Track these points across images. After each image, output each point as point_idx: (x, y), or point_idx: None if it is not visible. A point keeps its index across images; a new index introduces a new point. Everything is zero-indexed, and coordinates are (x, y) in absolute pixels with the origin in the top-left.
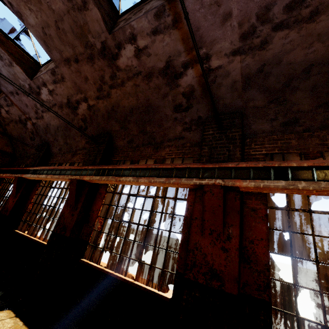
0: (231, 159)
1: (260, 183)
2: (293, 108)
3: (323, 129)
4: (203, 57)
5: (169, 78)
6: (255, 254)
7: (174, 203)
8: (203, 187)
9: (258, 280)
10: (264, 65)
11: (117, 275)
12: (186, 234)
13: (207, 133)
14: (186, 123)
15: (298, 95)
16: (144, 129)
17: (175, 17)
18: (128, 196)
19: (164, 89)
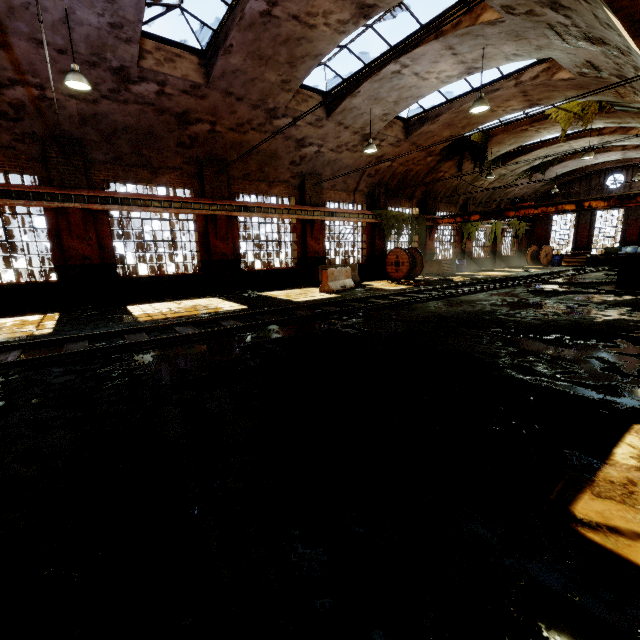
0: (80, 185)
1: (105, 207)
2: (119, 149)
3: (136, 167)
4: (37, 85)
5: None
6: (106, 244)
7: (31, 219)
8: (67, 210)
9: (109, 256)
10: (97, 114)
11: None
12: (54, 241)
13: (51, 156)
14: (17, 134)
15: (121, 142)
16: None
17: (4, 43)
18: None
19: None
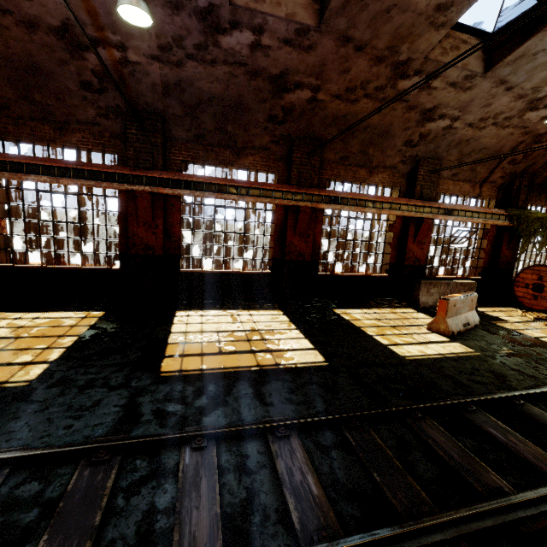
0: (155, 166)
1: (175, 191)
2: (202, 125)
3: (219, 147)
4: (118, 44)
5: (70, 45)
6: (173, 232)
7: (105, 201)
8: (136, 193)
9: (175, 246)
10: (181, 81)
11: (61, 267)
12: (123, 226)
13: (131, 132)
14: (101, 108)
15: (205, 116)
16: (30, 96)
17: None
18: (37, 193)
19: (61, 54)
